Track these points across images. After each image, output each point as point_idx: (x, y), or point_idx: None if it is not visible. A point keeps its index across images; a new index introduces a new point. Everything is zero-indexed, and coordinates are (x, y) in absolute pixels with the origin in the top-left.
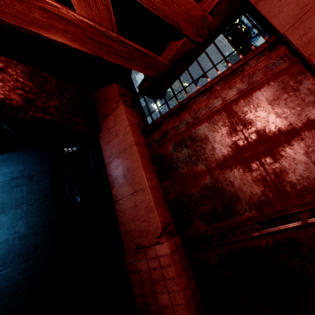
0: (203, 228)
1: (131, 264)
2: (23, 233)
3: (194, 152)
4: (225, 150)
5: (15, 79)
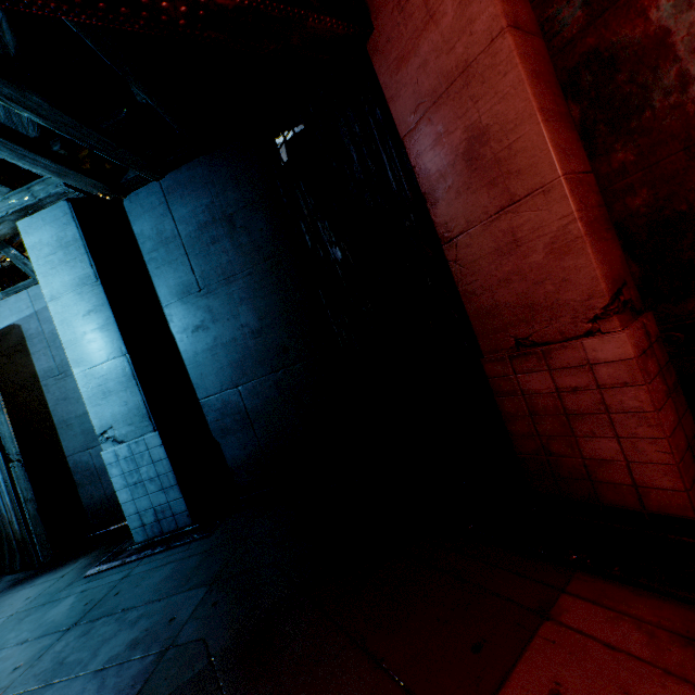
0: None
1: (502, 378)
2: (255, 327)
3: None
4: None
5: None
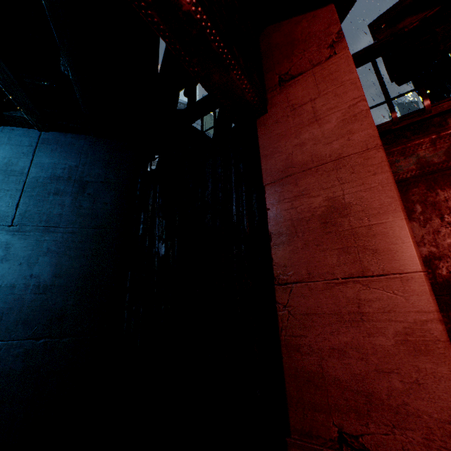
0: None
1: None
2: (45, 282)
3: None
4: None
5: None
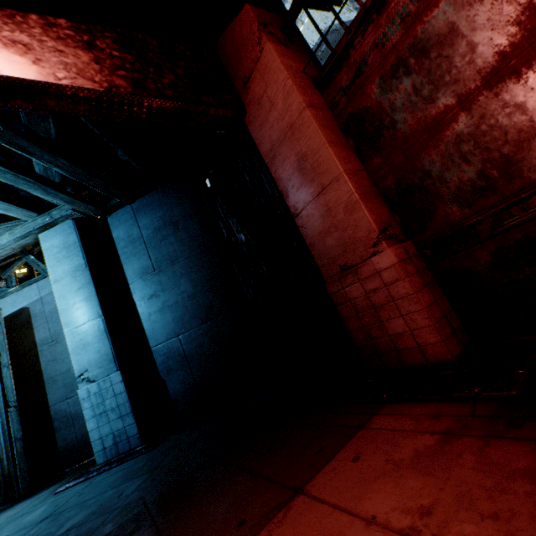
0: (457, 217)
1: (337, 293)
2: (191, 292)
3: (425, 77)
4: (501, 39)
5: (109, 56)
